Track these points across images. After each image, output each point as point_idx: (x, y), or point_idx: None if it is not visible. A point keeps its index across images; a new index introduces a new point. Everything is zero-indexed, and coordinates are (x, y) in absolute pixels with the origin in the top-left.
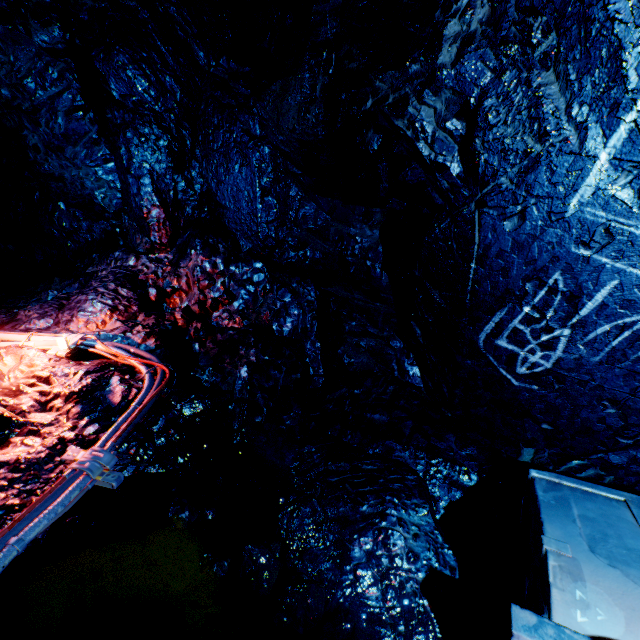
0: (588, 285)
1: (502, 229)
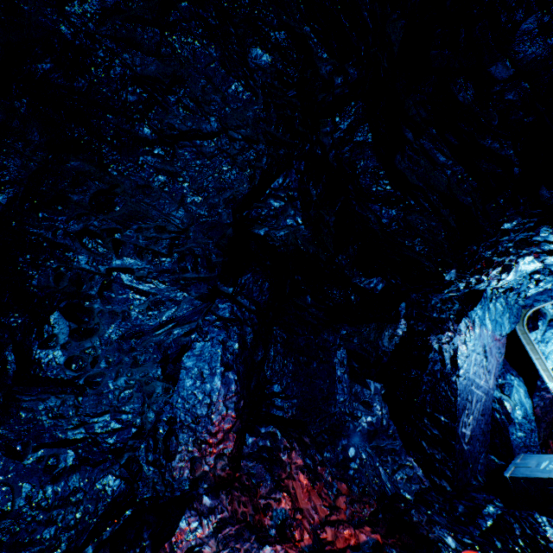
0: (472, 397)
1: (462, 383)
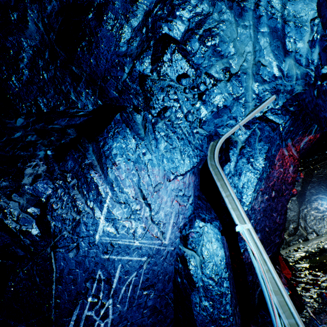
0: (112, 270)
1: (69, 257)
